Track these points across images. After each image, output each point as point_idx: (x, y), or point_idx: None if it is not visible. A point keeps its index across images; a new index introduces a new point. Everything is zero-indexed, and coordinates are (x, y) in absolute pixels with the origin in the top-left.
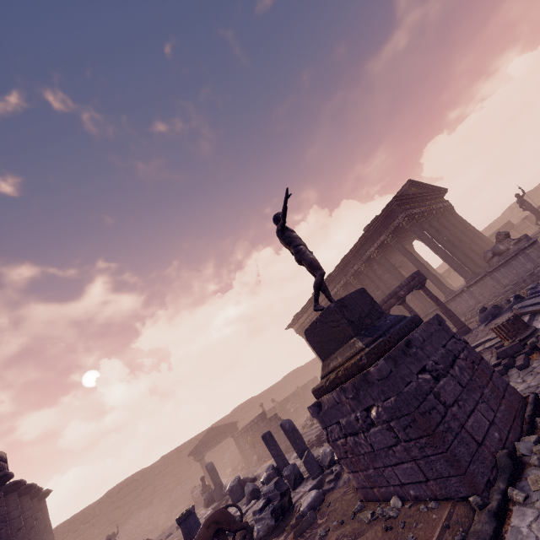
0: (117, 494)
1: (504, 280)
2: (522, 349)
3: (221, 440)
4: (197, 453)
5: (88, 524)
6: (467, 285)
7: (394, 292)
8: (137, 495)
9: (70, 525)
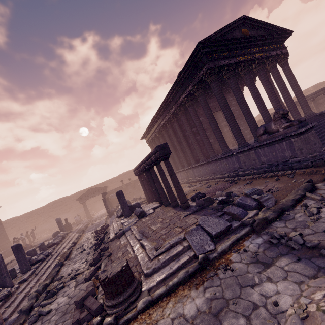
0: (52, 206)
1: (263, 158)
2: (95, 317)
3: (96, 195)
4: (81, 200)
5: (38, 215)
6: (236, 152)
7: (150, 155)
8: (62, 207)
9: (29, 214)
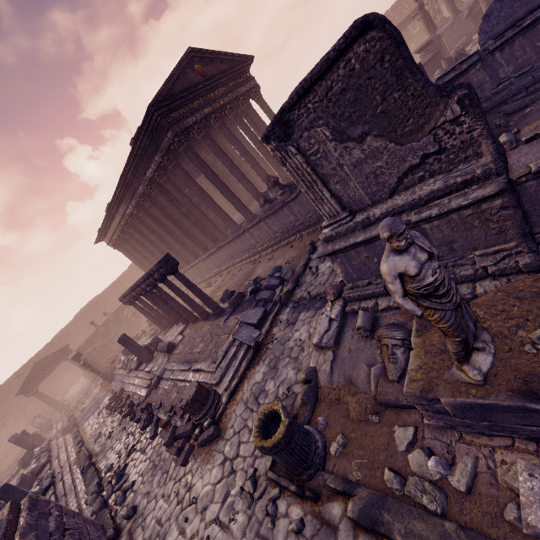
0: None
1: (274, 227)
2: (193, 433)
3: (53, 368)
4: (27, 390)
5: None
6: (247, 228)
7: (150, 274)
8: None
9: None
